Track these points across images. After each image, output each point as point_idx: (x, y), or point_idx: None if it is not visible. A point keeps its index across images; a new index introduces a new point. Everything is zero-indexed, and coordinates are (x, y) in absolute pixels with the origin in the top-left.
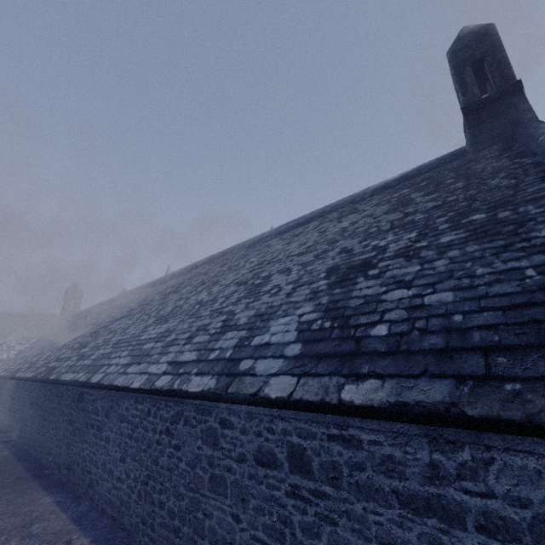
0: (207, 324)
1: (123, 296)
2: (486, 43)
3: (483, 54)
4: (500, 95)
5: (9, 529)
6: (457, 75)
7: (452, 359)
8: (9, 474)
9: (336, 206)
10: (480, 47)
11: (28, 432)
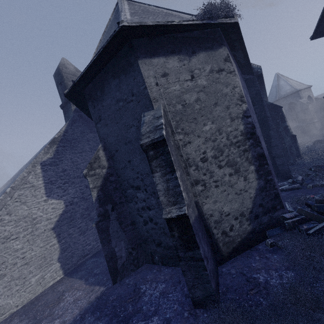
0: None
1: (3, 187)
2: (60, 76)
3: (60, 80)
4: (66, 102)
5: None
6: (57, 88)
7: None
8: None
9: None
10: (59, 77)
11: None
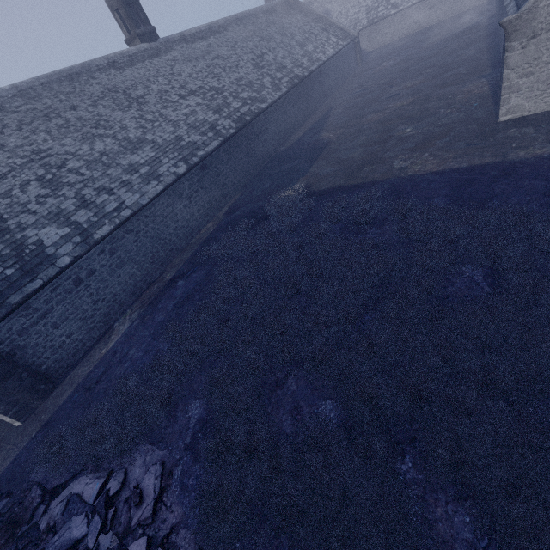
0: None
1: None
2: None
3: None
4: None
5: (472, 60)
6: None
7: (524, 1)
8: (482, 42)
9: None
10: None
11: (497, 18)
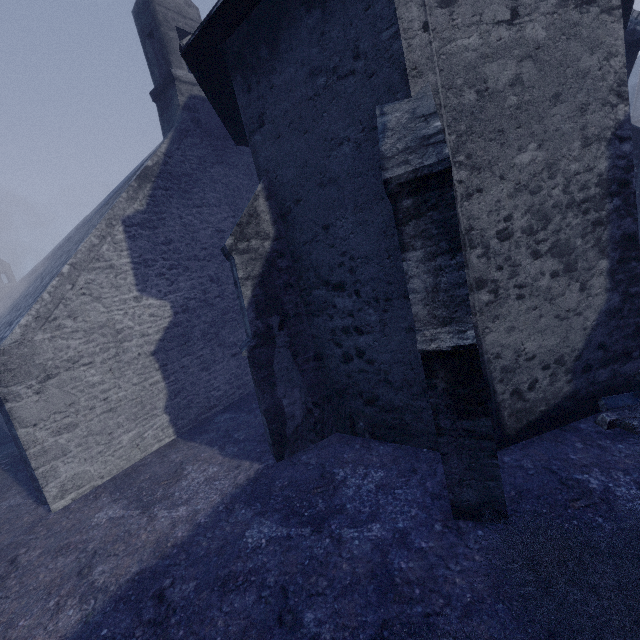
0: (11, 318)
1: (36, 270)
2: (149, 12)
3: (150, 26)
4: (165, 85)
5: None
6: (143, 48)
7: None
8: None
9: (125, 181)
10: (147, 16)
11: None
